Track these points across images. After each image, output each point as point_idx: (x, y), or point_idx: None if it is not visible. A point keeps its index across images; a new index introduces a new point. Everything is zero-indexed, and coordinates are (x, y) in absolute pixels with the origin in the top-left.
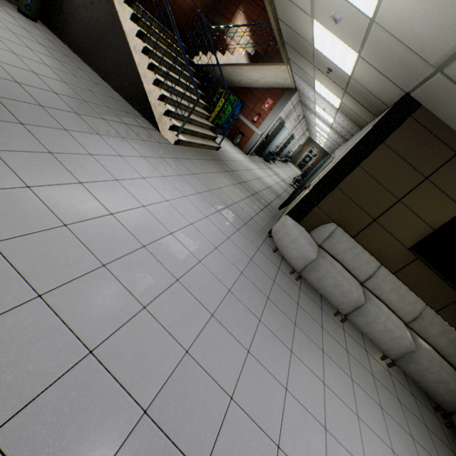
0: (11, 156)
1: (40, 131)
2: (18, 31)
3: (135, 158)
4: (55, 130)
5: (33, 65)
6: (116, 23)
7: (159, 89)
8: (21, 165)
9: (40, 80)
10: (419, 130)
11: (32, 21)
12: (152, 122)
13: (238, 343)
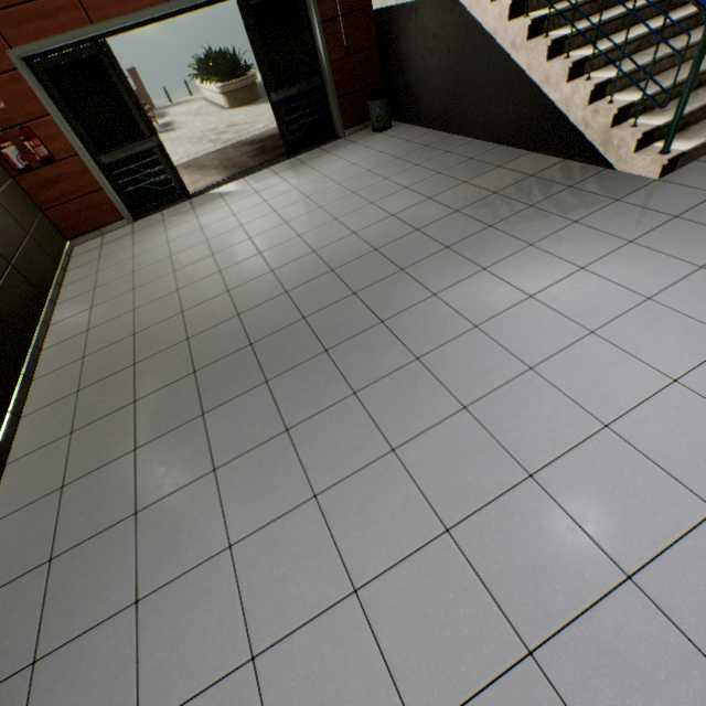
0: (371, 394)
1: (402, 321)
2: (374, 163)
3: (561, 284)
4: (421, 306)
5: (389, 204)
6: (472, 31)
7: (585, 79)
8: (382, 407)
9: (399, 221)
10: None
11: (386, 131)
12: (588, 156)
13: None
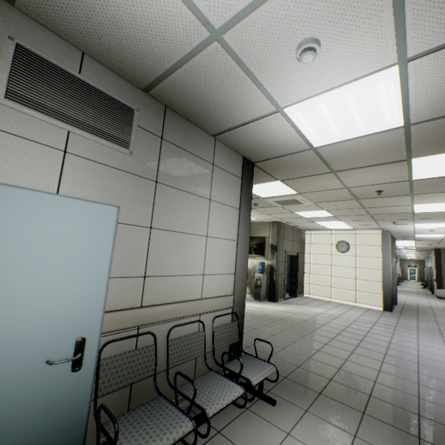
0: None
1: None
2: None
3: None
4: None
5: None
6: None
7: None
8: None
9: None
10: None
11: None
12: None
13: None
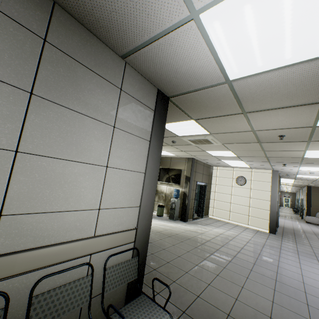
0: None
1: None
2: None
3: None
4: None
5: None
6: None
7: None
8: None
9: None
10: (315, 189)
11: None
12: None
13: (316, 229)
